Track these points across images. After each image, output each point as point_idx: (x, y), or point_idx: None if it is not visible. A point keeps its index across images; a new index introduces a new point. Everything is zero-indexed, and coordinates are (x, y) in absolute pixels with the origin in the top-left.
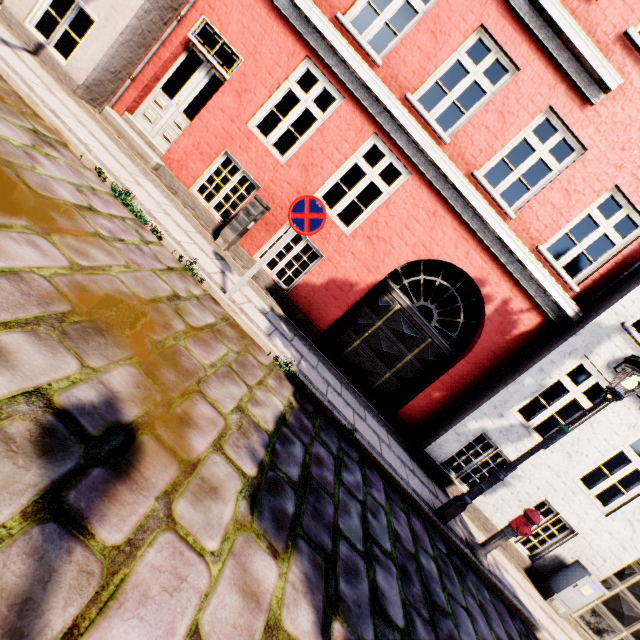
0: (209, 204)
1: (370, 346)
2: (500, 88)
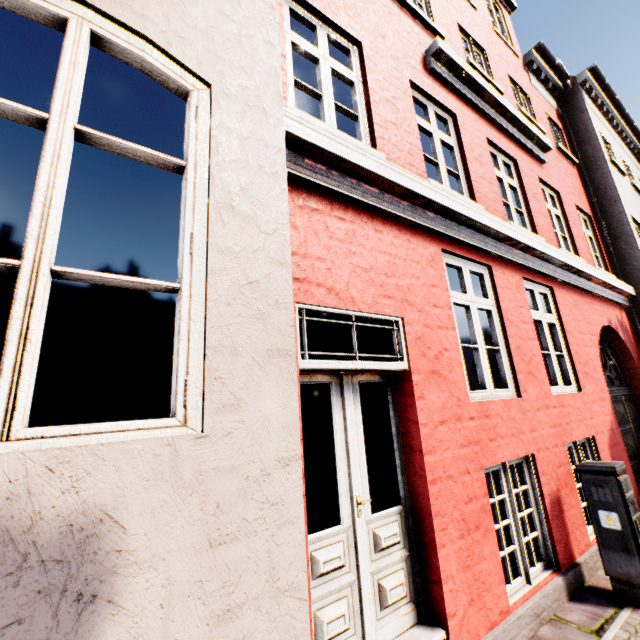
0: (521, 576)
1: (629, 457)
2: (516, 180)
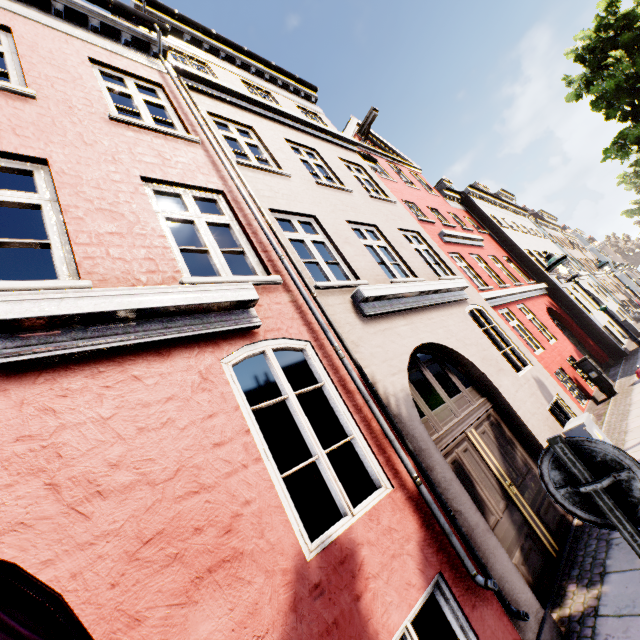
0: (580, 403)
1: None
2: (483, 262)
